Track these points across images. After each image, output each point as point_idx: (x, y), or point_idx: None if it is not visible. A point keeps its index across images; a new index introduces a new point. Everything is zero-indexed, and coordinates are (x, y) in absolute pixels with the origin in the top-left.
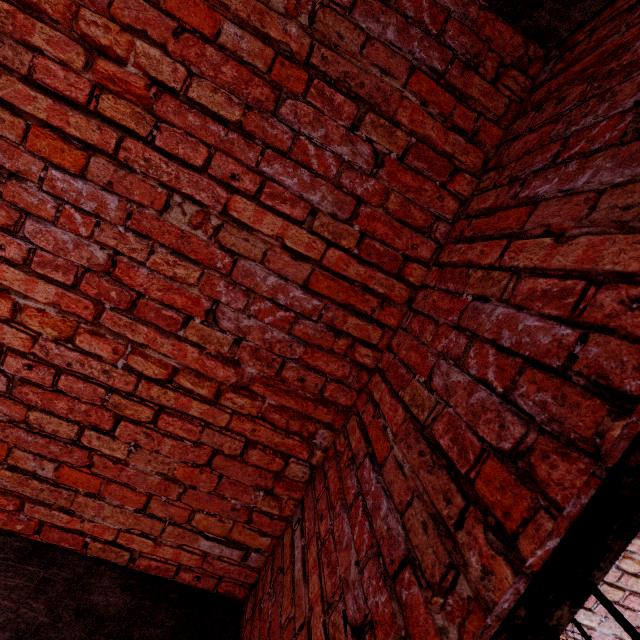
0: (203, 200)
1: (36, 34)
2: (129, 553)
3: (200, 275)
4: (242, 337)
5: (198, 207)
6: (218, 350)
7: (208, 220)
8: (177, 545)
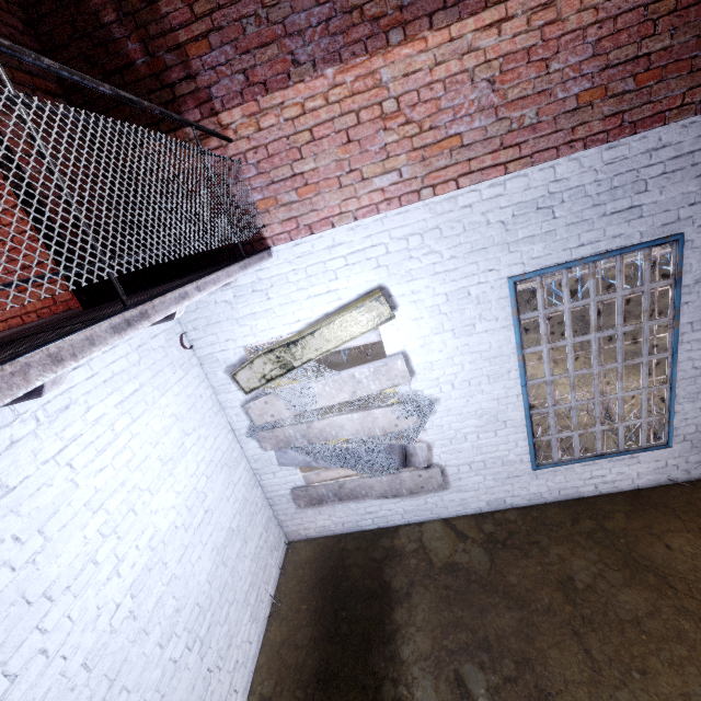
0: None
1: None
2: None
3: None
4: None
5: None
6: None
7: None
8: None
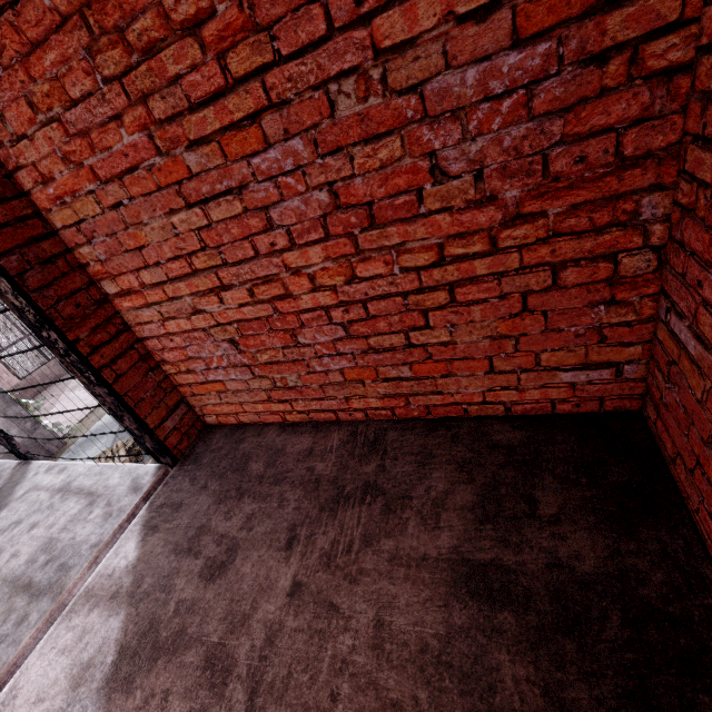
0: (352, 64)
1: (167, 66)
2: (501, 406)
3: (401, 142)
4: (480, 168)
5: (353, 76)
6: (465, 200)
7: (370, 79)
8: (539, 386)
